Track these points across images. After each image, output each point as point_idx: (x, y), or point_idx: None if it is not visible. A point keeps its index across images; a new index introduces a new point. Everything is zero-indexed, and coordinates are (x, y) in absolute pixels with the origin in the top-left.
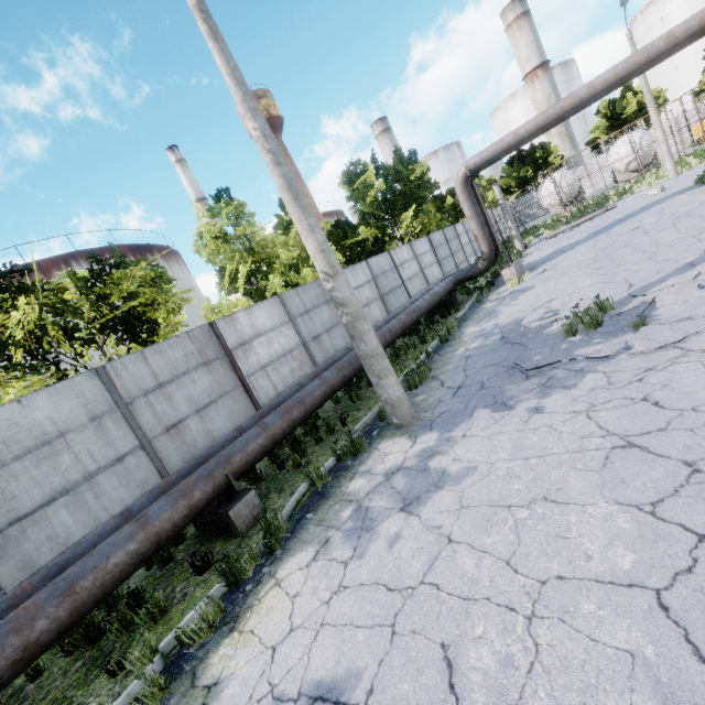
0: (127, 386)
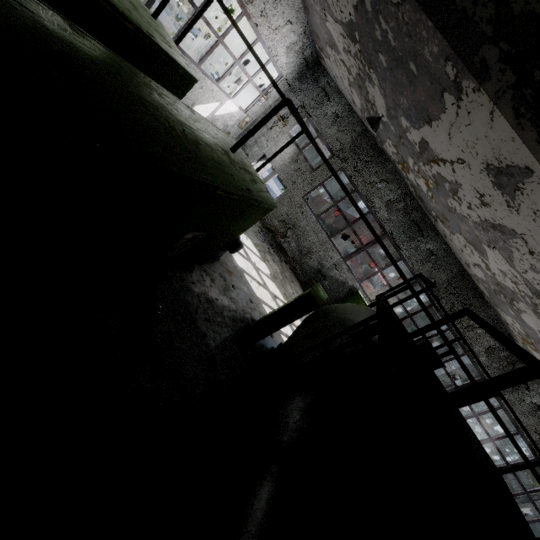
0: None
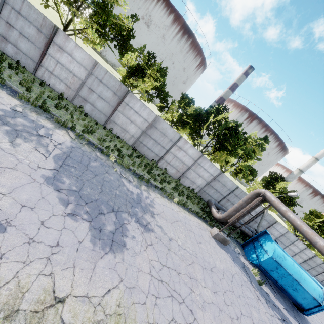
0: (321, 264)
